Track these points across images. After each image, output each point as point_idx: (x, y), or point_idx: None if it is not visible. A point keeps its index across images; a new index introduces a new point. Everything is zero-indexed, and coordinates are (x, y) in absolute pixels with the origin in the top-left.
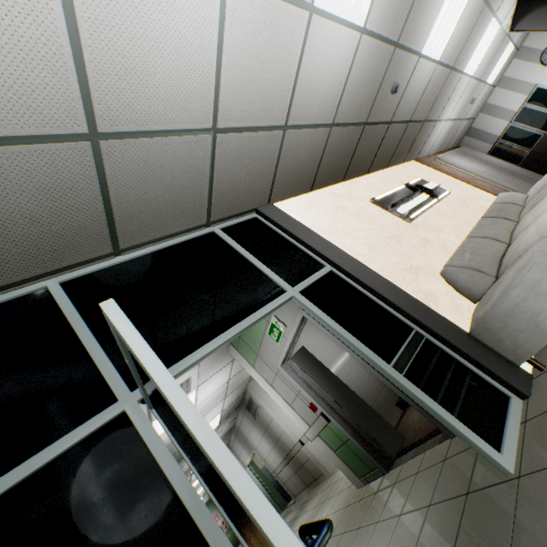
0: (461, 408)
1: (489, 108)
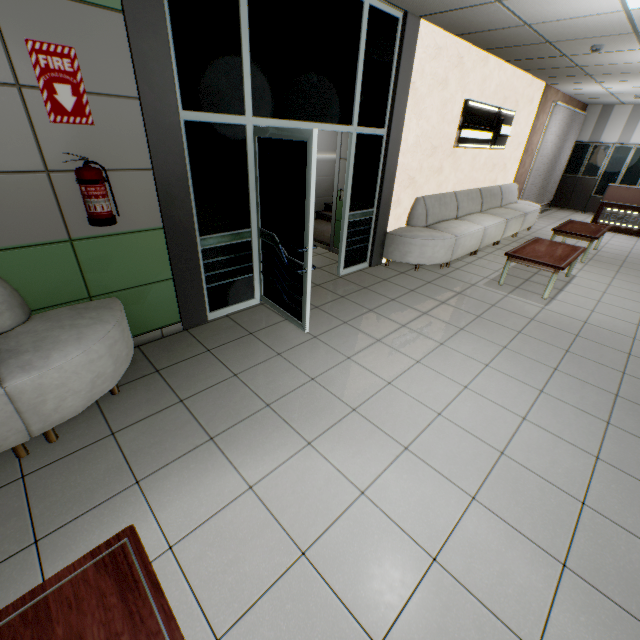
0: (350, 250)
1: (637, 113)
